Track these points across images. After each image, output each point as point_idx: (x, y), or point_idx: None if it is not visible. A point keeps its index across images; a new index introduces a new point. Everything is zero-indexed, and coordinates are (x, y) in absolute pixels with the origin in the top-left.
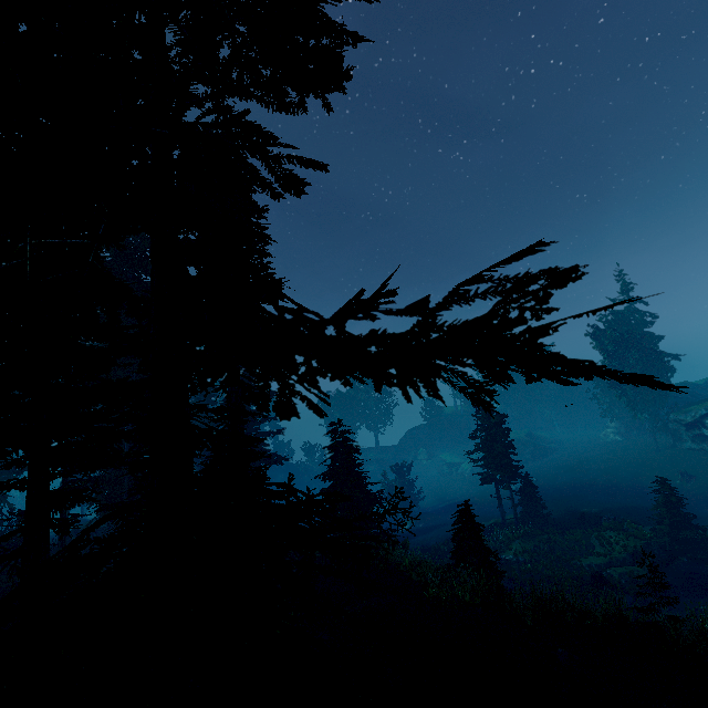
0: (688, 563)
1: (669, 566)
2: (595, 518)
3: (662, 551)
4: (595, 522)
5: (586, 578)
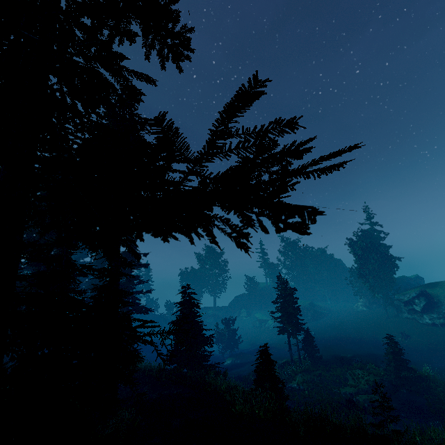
0: (406, 393)
1: (395, 395)
2: (349, 360)
3: (390, 384)
4: (349, 363)
5: (343, 402)
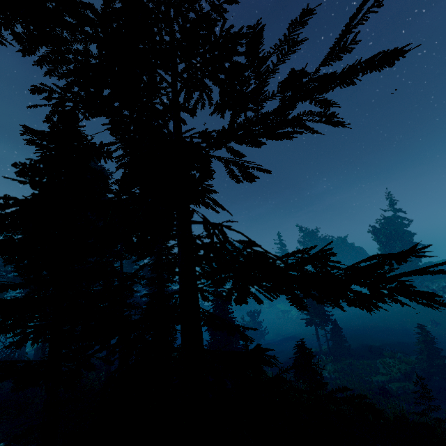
0: (440, 381)
1: (428, 383)
2: (378, 349)
3: (422, 372)
4: (379, 352)
5: (375, 389)
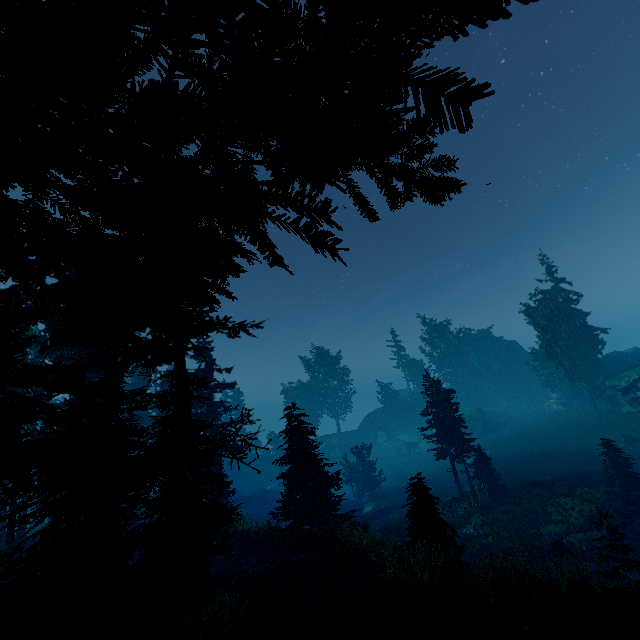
0: None
1: (627, 529)
2: (549, 485)
3: (617, 514)
4: (549, 490)
5: (547, 547)
